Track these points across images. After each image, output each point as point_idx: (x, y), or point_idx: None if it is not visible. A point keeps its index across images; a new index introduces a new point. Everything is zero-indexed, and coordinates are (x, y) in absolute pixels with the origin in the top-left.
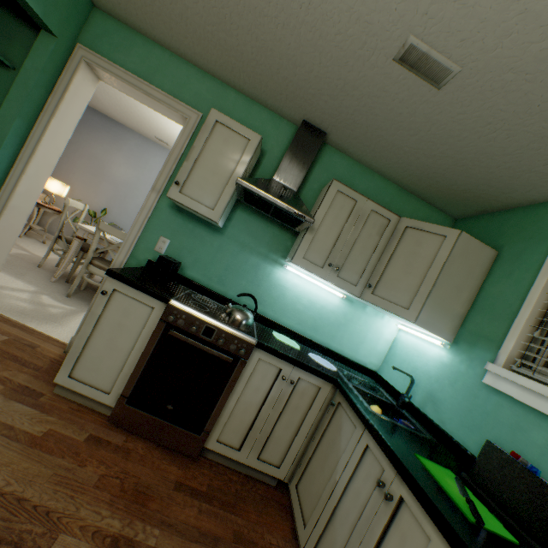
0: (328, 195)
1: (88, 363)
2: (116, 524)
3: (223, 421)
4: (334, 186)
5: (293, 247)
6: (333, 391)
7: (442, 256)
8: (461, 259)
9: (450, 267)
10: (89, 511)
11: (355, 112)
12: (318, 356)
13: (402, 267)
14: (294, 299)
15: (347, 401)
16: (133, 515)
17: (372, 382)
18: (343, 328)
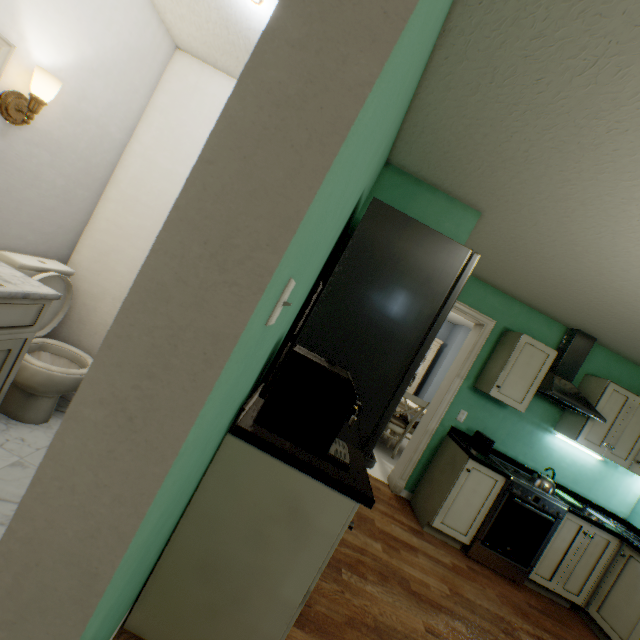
0: (605, 393)
1: (452, 514)
2: (529, 627)
3: (539, 559)
4: (610, 386)
5: (564, 422)
6: (618, 544)
7: None
8: None
9: None
10: (513, 618)
11: None
12: (591, 510)
13: None
14: (558, 458)
15: None
16: (530, 623)
17: (628, 530)
18: (598, 482)
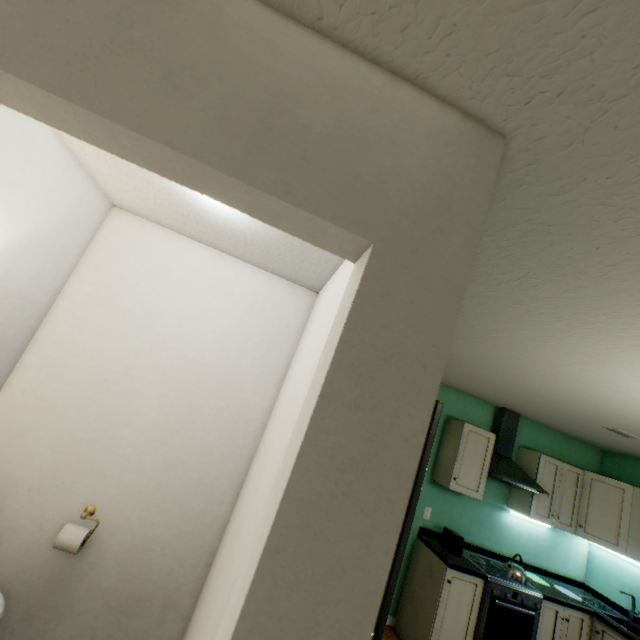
0: (540, 465)
1: (443, 637)
2: None
3: None
4: (542, 457)
5: (514, 497)
6: (590, 619)
7: (626, 504)
8: (637, 504)
9: (633, 511)
10: None
11: (556, 420)
12: (557, 586)
13: (599, 510)
14: (517, 534)
15: (617, 631)
16: None
17: (589, 594)
18: (553, 550)
